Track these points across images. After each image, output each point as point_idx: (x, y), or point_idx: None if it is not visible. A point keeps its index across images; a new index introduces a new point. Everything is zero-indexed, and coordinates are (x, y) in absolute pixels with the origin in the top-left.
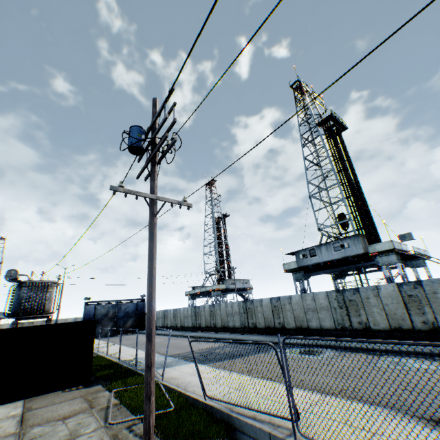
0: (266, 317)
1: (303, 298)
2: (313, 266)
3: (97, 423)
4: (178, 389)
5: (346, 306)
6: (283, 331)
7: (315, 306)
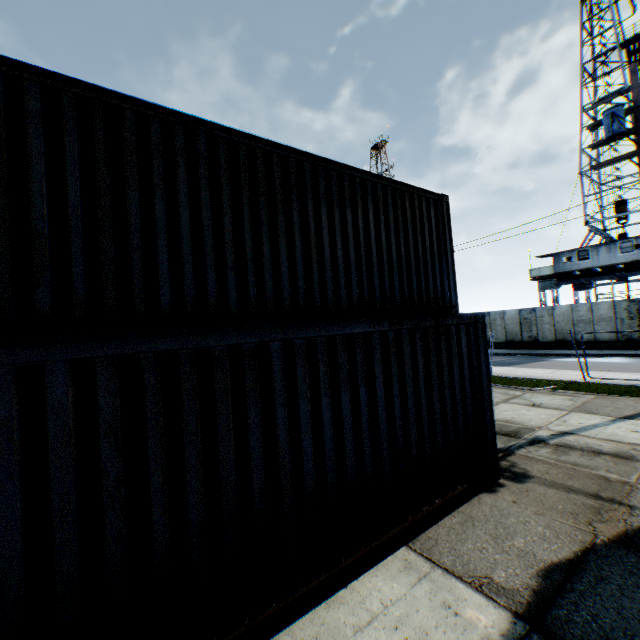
0: (508, 331)
1: (573, 308)
2: (576, 272)
3: (514, 391)
4: (530, 378)
5: (639, 317)
6: (534, 345)
7: (590, 317)
